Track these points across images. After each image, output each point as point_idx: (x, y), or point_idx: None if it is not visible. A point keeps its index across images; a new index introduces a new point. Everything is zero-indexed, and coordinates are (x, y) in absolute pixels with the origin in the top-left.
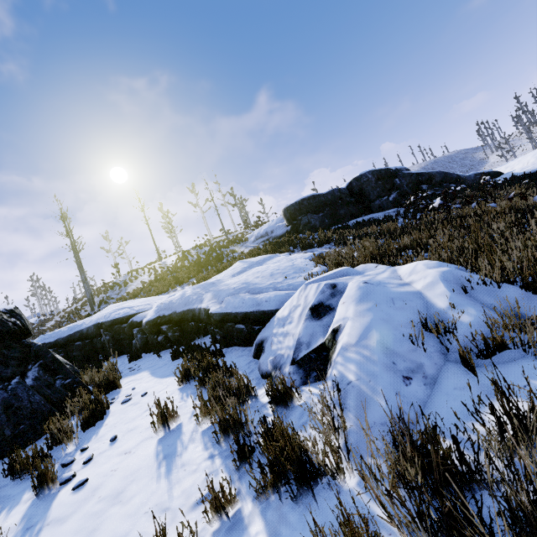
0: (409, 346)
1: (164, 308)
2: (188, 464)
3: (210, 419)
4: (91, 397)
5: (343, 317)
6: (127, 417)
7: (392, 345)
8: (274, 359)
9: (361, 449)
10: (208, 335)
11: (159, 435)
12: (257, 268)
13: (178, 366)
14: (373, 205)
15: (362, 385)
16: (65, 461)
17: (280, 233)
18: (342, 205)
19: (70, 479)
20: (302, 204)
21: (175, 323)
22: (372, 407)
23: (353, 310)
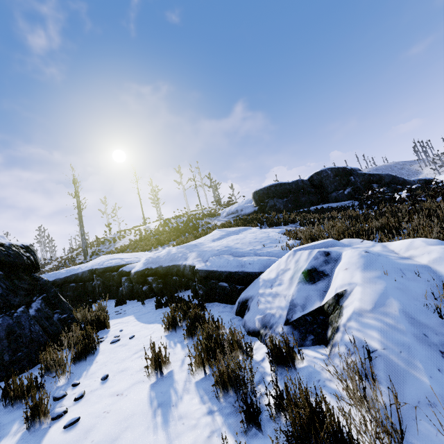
0: (436, 318)
1: (152, 261)
2: (186, 417)
3: (203, 370)
4: (84, 333)
5: (349, 282)
6: (116, 357)
7: (417, 315)
8: (264, 318)
9: (405, 432)
10: (188, 289)
11: (150, 380)
12: (235, 236)
13: (161, 314)
14: (330, 196)
15: (391, 355)
16: (57, 394)
17: (249, 212)
18: (304, 194)
19: (61, 415)
20: (270, 189)
21: (160, 276)
22: (411, 382)
23: (361, 277)
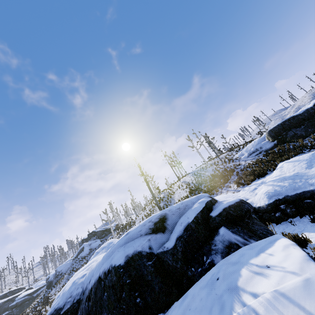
0: None
1: (273, 195)
2: None
3: None
4: None
5: None
6: None
7: None
8: None
9: None
10: None
11: None
12: None
13: None
14: None
15: None
16: None
17: (269, 147)
18: None
19: None
20: (284, 124)
21: (289, 203)
22: None
23: None
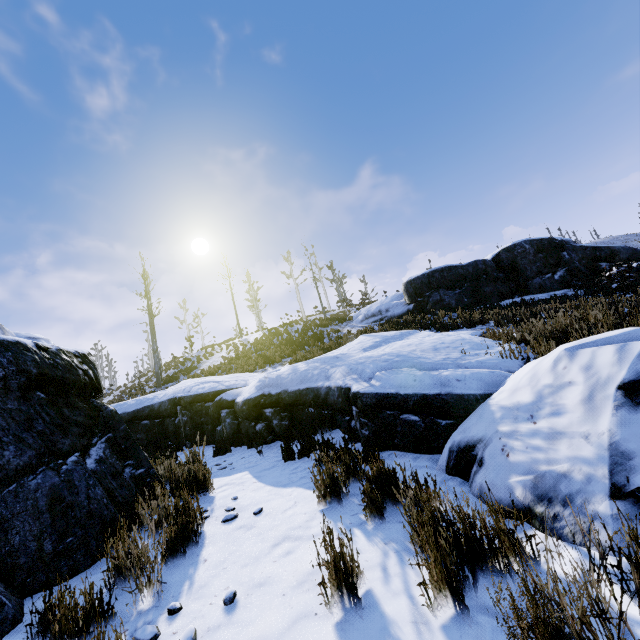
0: None
1: (270, 384)
2: None
3: (453, 598)
4: (177, 503)
5: None
6: (241, 552)
7: None
8: (538, 481)
9: None
10: (334, 429)
11: (332, 614)
12: (401, 341)
13: (298, 470)
14: (531, 283)
15: None
16: (141, 633)
17: (399, 312)
18: (488, 282)
19: None
20: (432, 276)
21: (284, 407)
22: None
23: None
